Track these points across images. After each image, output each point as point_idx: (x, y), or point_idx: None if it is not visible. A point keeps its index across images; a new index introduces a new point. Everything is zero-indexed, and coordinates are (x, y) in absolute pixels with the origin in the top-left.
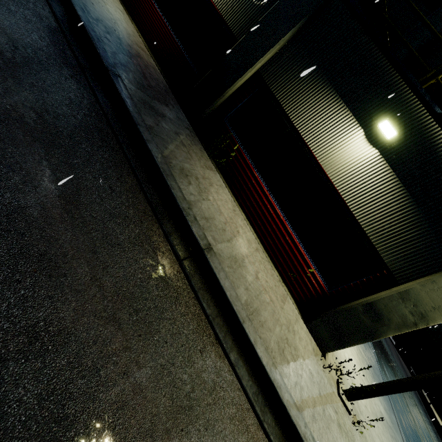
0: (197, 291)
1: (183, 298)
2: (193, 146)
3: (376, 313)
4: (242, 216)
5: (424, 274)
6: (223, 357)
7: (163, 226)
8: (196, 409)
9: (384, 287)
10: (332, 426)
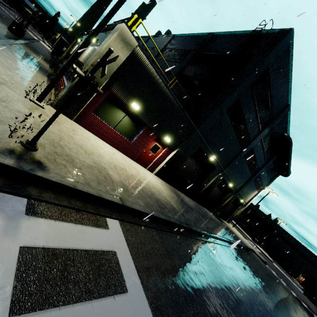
0: None
1: None
2: (37, 69)
3: None
4: (46, 82)
5: None
6: None
7: None
8: None
9: None
10: None
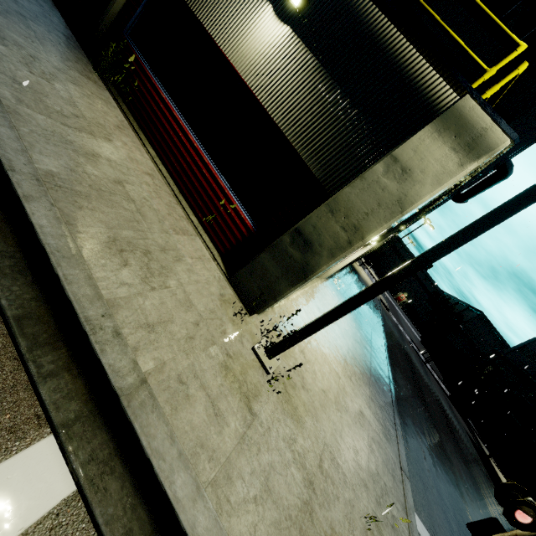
0: None
1: None
2: (61, 46)
3: (305, 241)
4: (137, 141)
5: (356, 176)
6: None
7: None
8: None
9: (315, 207)
10: (202, 358)
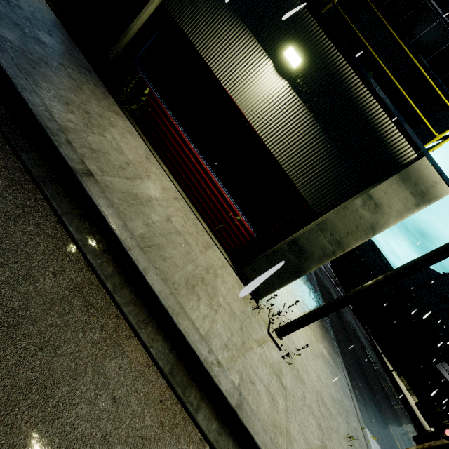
0: (60, 214)
1: (34, 218)
2: (91, 86)
3: (299, 249)
4: (159, 166)
5: (338, 203)
6: (97, 284)
7: (10, 141)
8: (26, 328)
9: (305, 223)
10: (253, 357)
